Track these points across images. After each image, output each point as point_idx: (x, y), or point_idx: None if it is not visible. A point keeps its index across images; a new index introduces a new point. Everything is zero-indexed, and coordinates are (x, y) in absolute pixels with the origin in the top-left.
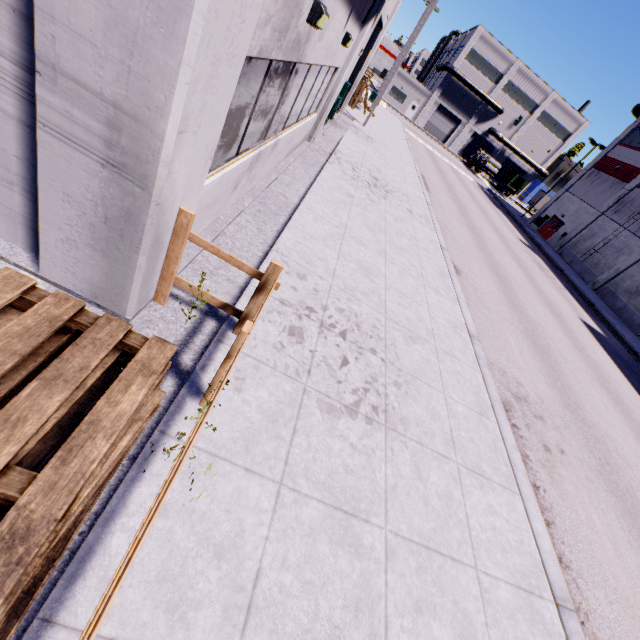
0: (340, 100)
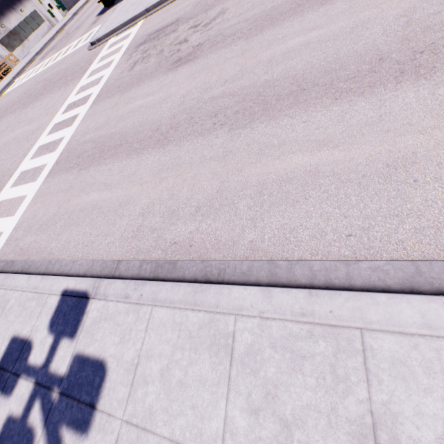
0: (59, 5)
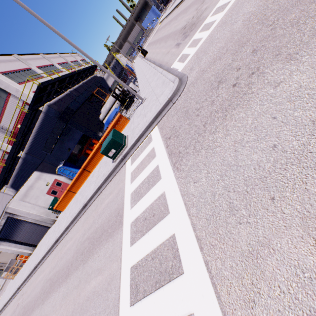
0: None
